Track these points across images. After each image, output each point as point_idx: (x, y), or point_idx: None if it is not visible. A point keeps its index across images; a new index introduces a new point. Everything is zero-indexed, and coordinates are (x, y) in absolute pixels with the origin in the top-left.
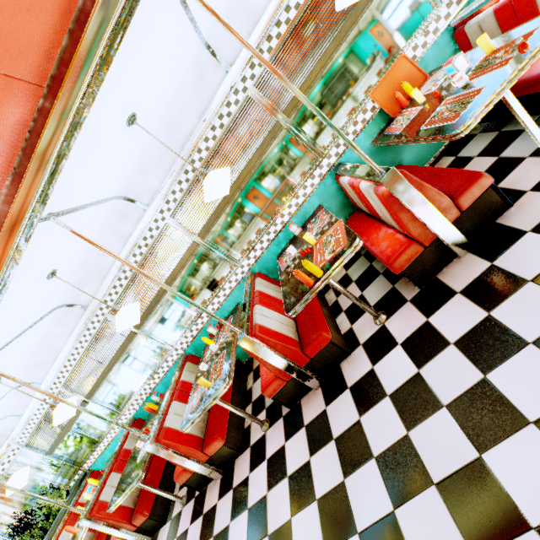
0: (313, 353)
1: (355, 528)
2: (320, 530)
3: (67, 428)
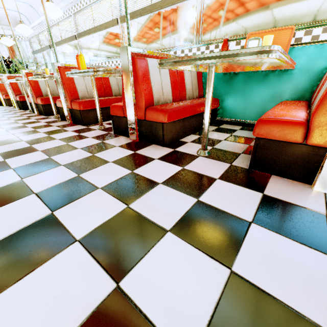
0: (73, 106)
1: None
2: None
3: (41, 50)
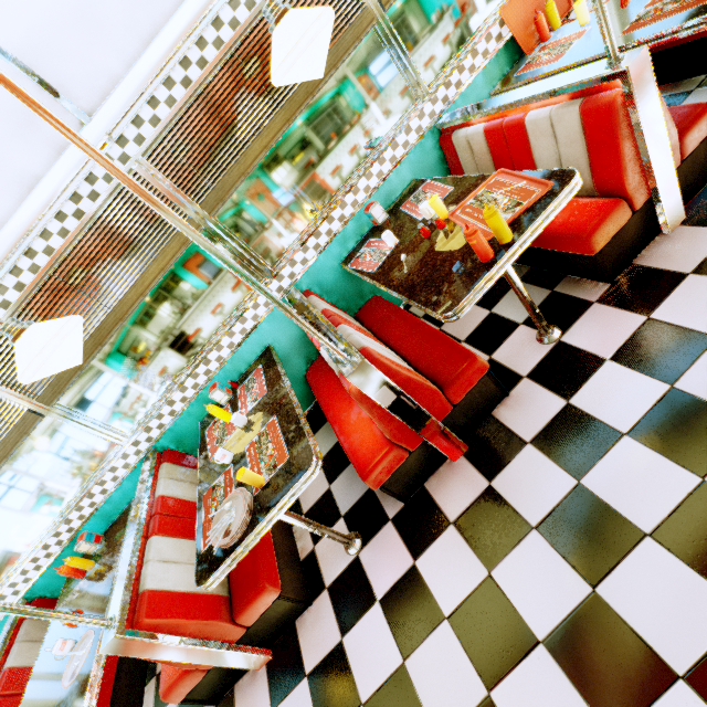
0: (460, 394)
1: (669, 670)
2: (578, 697)
3: None
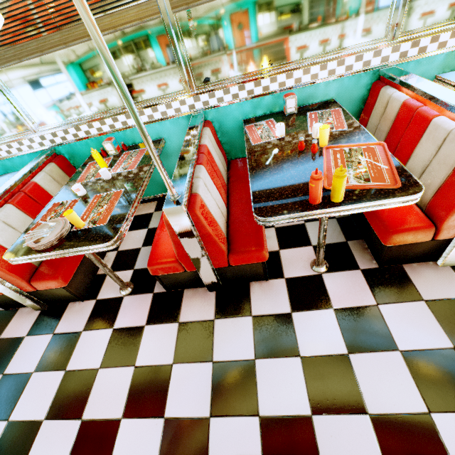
0: (237, 262)
1: None
2: None
3: None
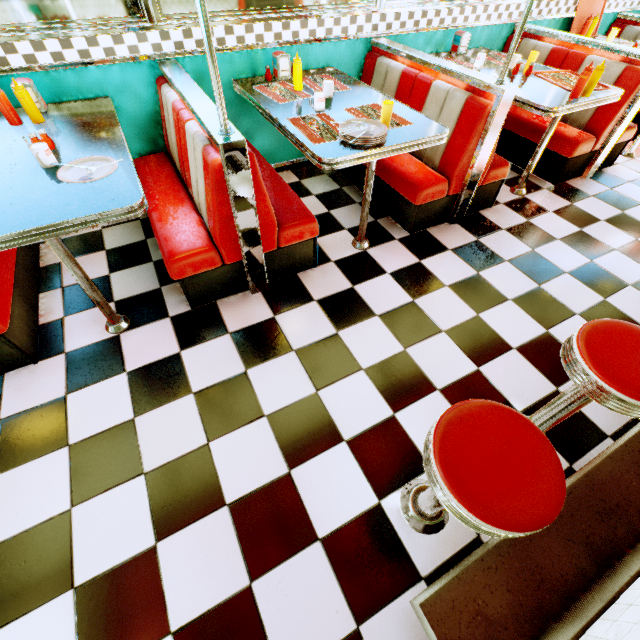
0: (490, 179)
1: (573, 312)
2: (530, 317)
3: None
